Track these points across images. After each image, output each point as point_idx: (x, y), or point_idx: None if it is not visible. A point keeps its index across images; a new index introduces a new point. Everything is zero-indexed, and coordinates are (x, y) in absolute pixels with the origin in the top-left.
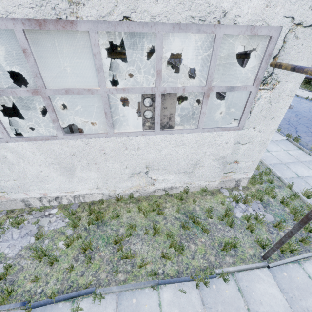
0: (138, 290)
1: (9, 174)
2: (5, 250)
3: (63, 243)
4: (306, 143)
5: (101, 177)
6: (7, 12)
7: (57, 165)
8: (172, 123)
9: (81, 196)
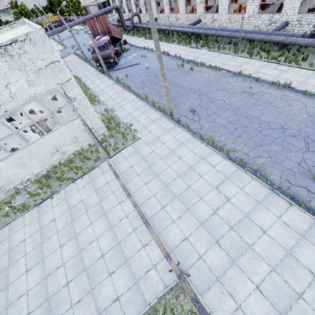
0: (69, 185)
1: (1, 178)
2: (20, 202)
3: (39, 188)
4: (145, 95)
5: (40, 162)
6: None
7: (18, 165)
8: (50, 129)
9: (38, 174)
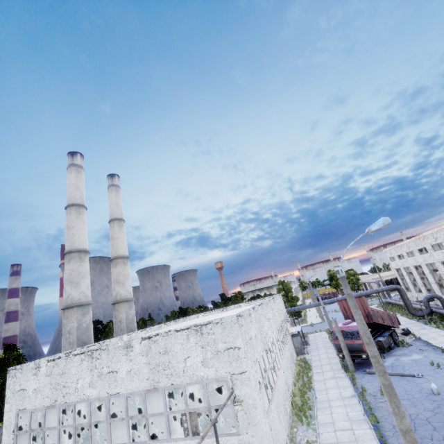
0: None
1: None
2: None
3: None
4: None
5: None
6: (142, 388)
7: None
8: (198, 431)
9: None
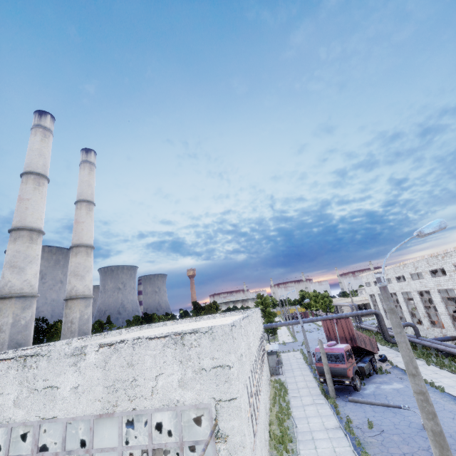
0: None
1: None
2: None
3: None
4: None
5: None
6: (91, 413)
7: None
8: None
9: None
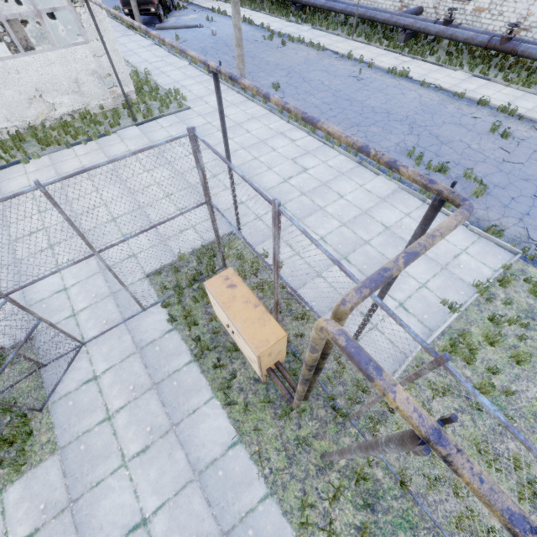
0: (60, 151)
1: None
2: None
3: None
4: None
5: (4, 107)
6: None
7: None
8: (31, 45)
9: None
